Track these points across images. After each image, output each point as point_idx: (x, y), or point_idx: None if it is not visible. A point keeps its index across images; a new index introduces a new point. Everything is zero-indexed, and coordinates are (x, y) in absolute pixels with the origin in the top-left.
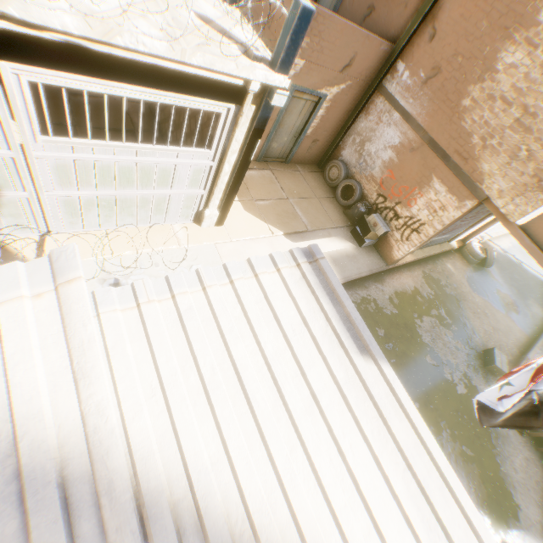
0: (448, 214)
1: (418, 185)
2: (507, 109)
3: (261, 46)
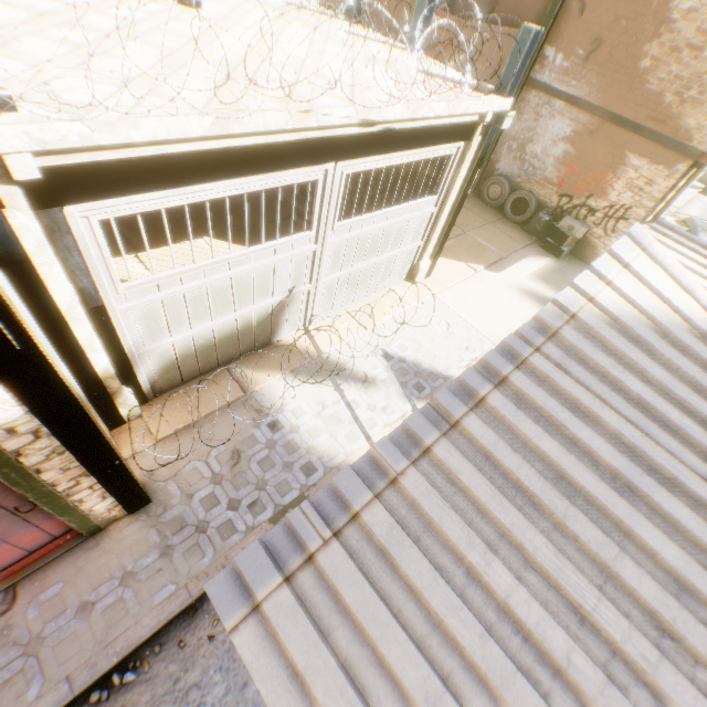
0: (657, 186)
1: (609, 168)
2: (698, 55)
3: (469, 80)
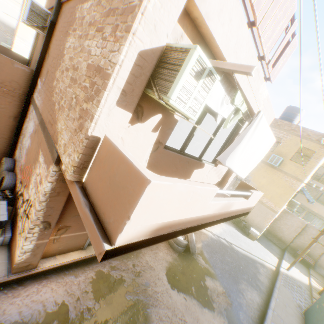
0: (43, 186)
1: (35, 162)
2: (68, 73)
3: None
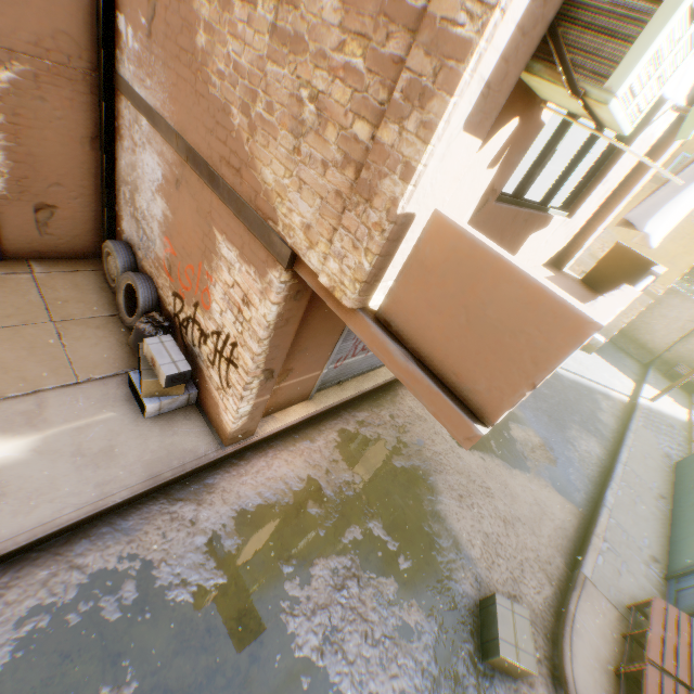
0: (257, 311)
1: (206, 257)
2: (254, 11)
3: None
